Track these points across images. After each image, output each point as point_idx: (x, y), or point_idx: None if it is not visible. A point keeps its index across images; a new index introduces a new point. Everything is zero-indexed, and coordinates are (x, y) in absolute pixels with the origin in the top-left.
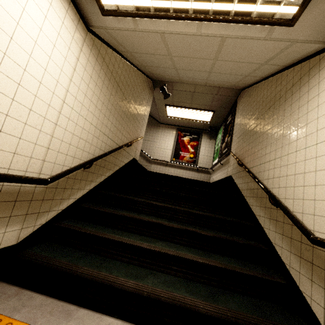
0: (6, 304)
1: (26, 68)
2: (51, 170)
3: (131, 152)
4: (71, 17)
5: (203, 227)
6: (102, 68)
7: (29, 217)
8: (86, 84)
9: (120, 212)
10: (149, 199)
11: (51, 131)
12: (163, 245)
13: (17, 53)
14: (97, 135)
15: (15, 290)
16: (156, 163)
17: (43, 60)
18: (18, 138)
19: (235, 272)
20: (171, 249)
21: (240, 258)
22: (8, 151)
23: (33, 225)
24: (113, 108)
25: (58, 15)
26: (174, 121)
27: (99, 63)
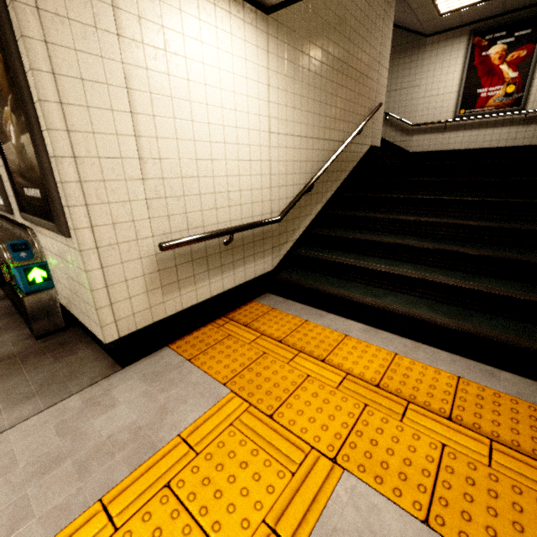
0: (280, 306)
1: (236, 125)
2: (278, 207)
3: (364, 140)
4: (248, 22)
5: (480, 244)
6: (295, 47)
7: (274, 249)
8: (283, 90)
9: (354, 235)
10: (395, 212)
11: (268, 170)
12: (408, 268)
13: (228, 117)
14: (310, 147)
15: (282, 299)
16: (422, 131)
17: (244, 104)
18: (250, 190)
19: (502, 296)
20: (417, 272)
21: (532, 283)
22: (248, 203)
23: (279, 256)
24: (322, 92)
25: (239, 38)
26: (461, 17)
27: (290, 45)
